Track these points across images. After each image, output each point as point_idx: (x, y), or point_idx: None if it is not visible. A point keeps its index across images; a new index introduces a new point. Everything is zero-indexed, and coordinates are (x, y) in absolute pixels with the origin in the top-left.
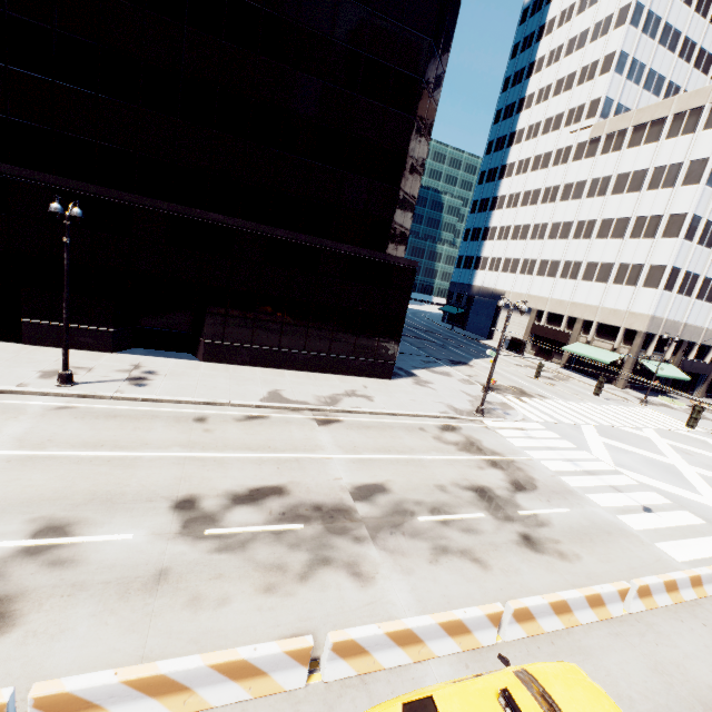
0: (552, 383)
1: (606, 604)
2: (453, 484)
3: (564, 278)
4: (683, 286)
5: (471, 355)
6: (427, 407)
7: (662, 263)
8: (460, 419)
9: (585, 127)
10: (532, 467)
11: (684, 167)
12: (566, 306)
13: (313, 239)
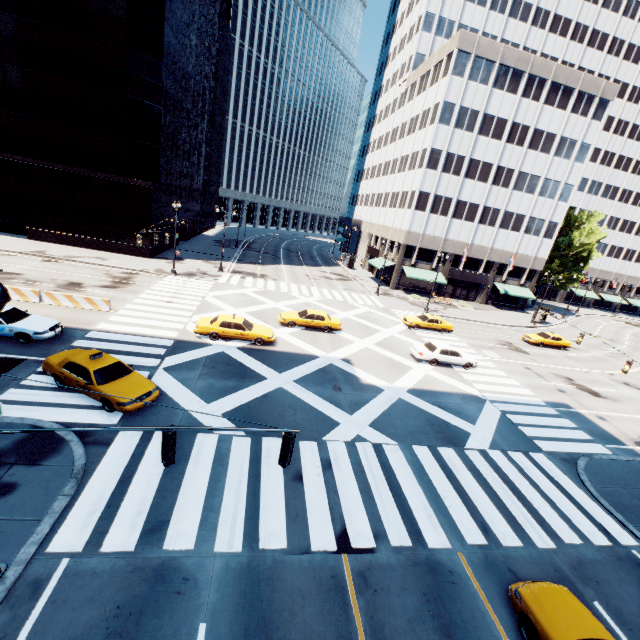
0: (319, 279)
1: (28, 296)
2: (65, 280)
3: (383, 207)
4: (437, 207)
5: (289, 263)
6: (138, 267)
7: (415, 189)
8: (151, 273)
9: (405, 80)
10: (139, 286)
11: (431, 110)
12: (381, 229)
13: (78, 170)
